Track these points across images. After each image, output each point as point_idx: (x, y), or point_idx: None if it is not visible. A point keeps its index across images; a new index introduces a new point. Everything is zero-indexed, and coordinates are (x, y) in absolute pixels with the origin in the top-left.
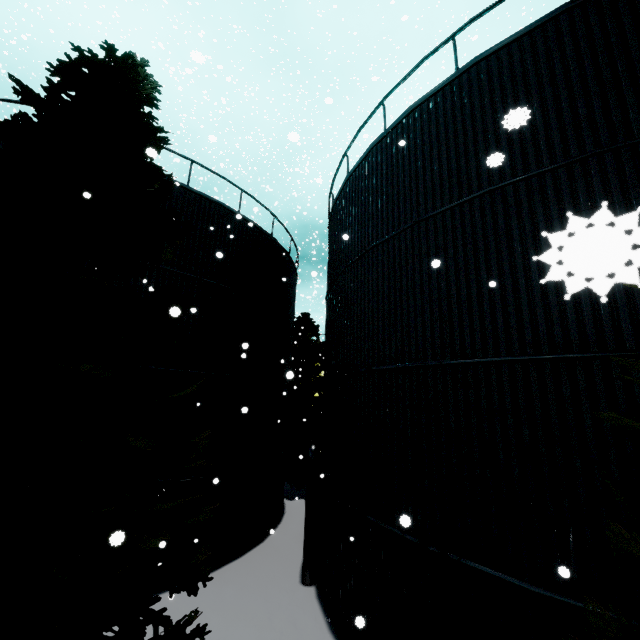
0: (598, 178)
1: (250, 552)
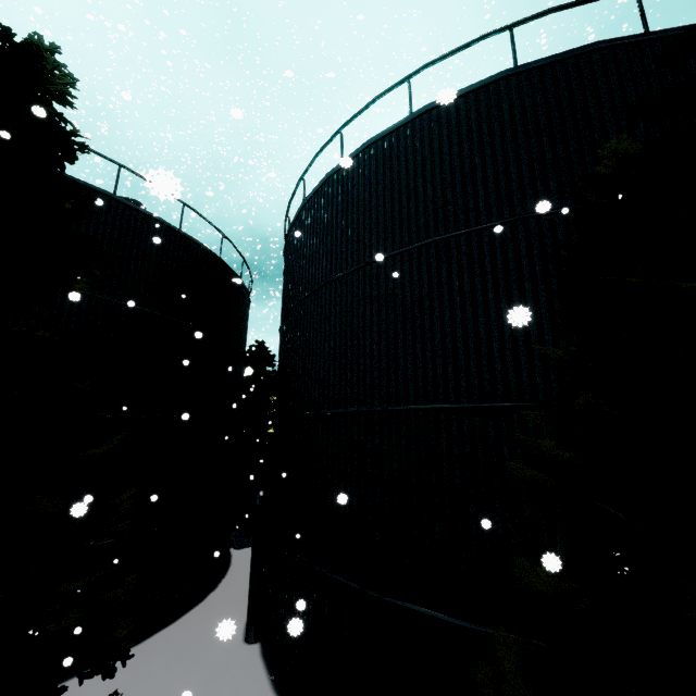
0: (524, 241)
1: (187, 614)
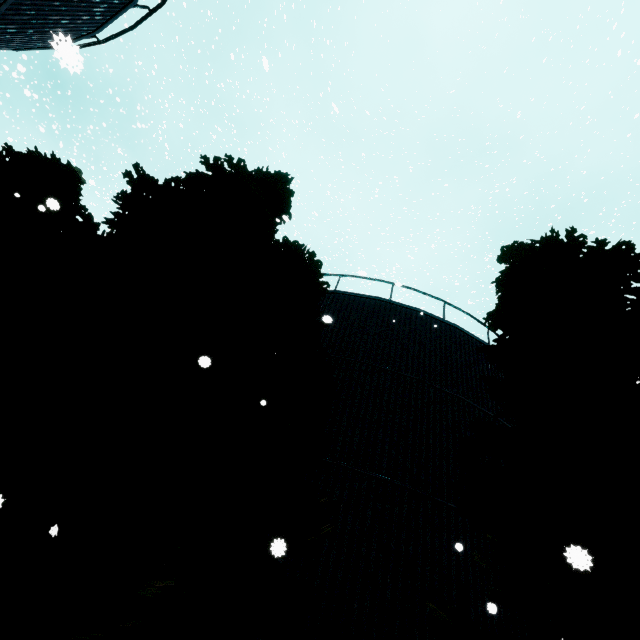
0: None
1: None
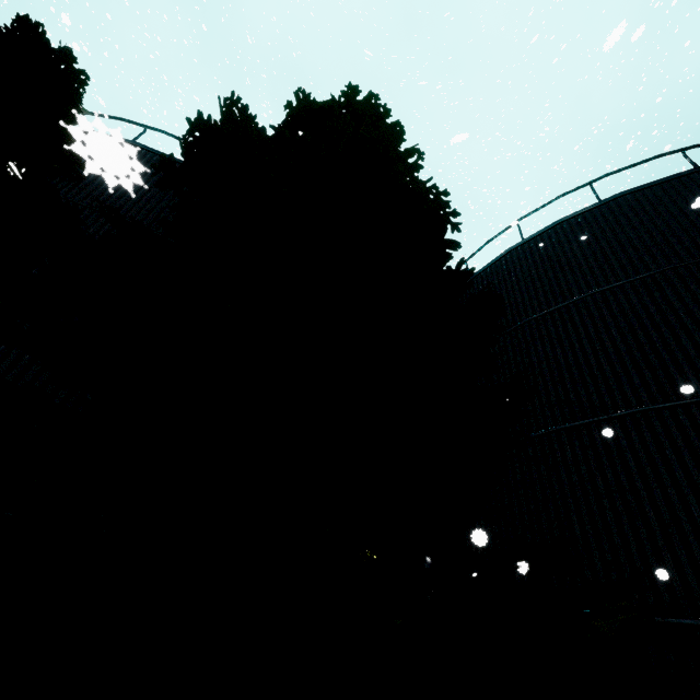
0: None
1: None
